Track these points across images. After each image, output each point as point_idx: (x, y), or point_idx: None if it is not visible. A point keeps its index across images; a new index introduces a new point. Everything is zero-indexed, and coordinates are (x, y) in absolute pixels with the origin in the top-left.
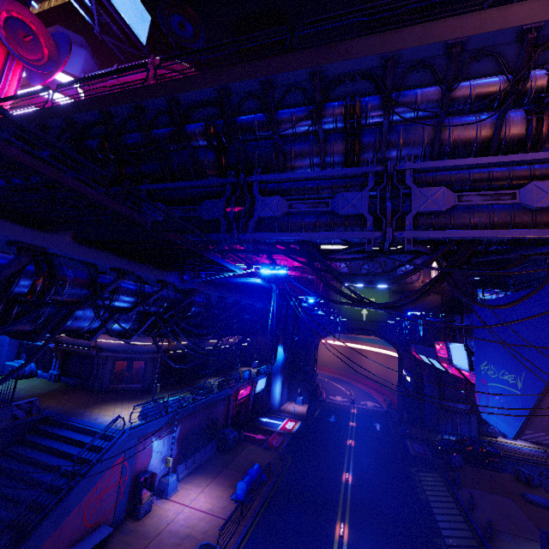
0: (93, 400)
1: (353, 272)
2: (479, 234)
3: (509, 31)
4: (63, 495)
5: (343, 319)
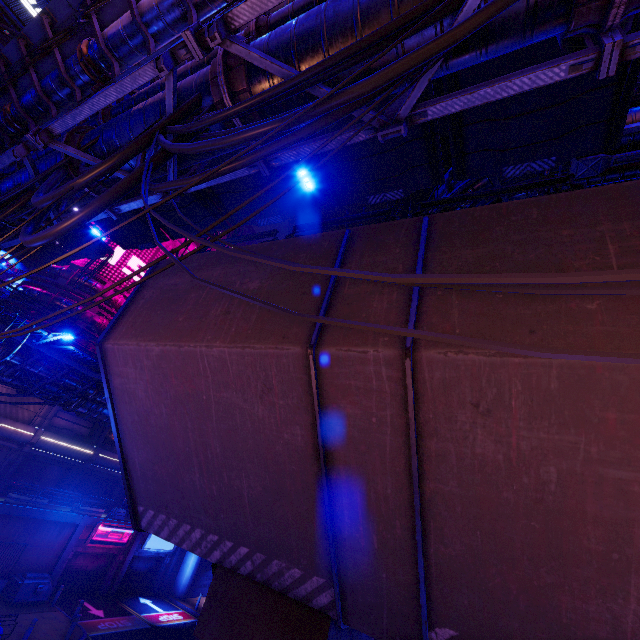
0: None
1: None
2: None
3: (39, 20)
4: None
5: None
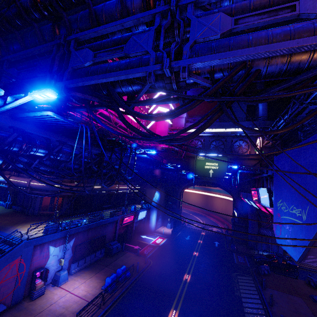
0: (23, 220)
1: (206, 147)
2: (253, 51)
3: None
4: None
5: (195, 175)
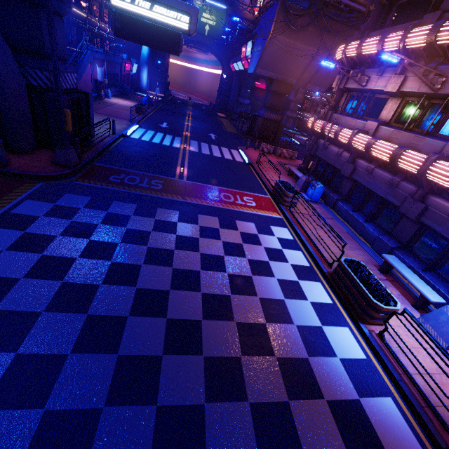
0: None
1: None
2: None
3: None
4: (77, 67)
5: None
